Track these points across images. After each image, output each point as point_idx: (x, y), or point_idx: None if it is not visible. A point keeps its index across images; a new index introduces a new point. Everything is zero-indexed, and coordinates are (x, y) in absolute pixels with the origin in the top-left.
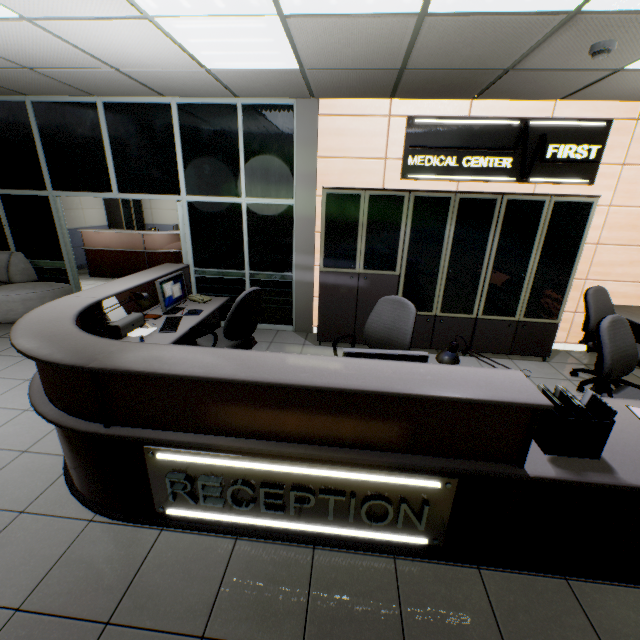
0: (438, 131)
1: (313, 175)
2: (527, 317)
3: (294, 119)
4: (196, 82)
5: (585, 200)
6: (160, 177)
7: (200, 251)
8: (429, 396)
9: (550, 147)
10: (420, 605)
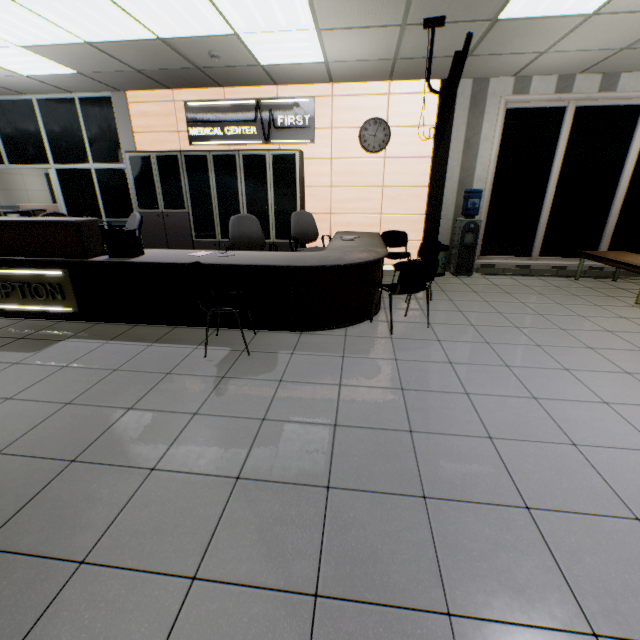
0: (206, 110)
1: (133, 146)
2: (279, 239)
3: (114, 107)
4: (32, 84)
5: (291, 153)
6: (35, 152)
7: (71, 205)
8: (28, 221)
9: (278, 118)
10: (52, 329)
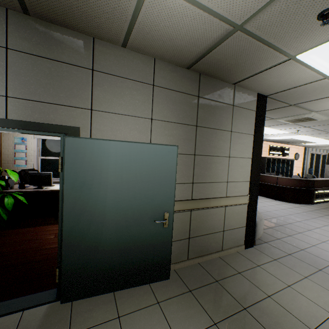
0: (273, 147)
1: None
2: None
3: None
4: None
5: (293, 160)
6: None
7: None
8: None
9: (285, 151)
10: None
